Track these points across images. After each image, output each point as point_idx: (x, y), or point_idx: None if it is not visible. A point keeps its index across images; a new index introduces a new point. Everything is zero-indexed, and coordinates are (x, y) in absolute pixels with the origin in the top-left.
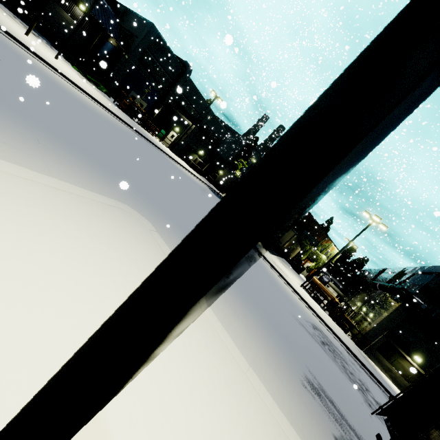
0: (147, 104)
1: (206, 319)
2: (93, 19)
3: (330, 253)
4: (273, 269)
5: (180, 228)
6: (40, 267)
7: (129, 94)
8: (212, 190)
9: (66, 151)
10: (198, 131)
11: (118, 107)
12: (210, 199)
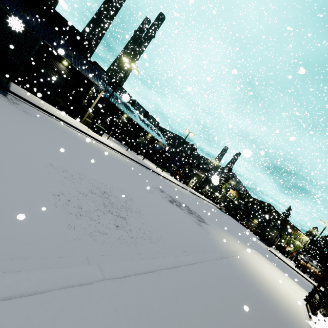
0: (177, 167)
1: (295, 283)
2: (153, 137)
3: (301, 239)
4: (279, 258)
5: (256, 250)
6: (277, 273)
7: (170, 166)
8: (217, 207)
9: (229, 233)
10: (206, 178)
11: (175, 178)
12: (227, 218)
